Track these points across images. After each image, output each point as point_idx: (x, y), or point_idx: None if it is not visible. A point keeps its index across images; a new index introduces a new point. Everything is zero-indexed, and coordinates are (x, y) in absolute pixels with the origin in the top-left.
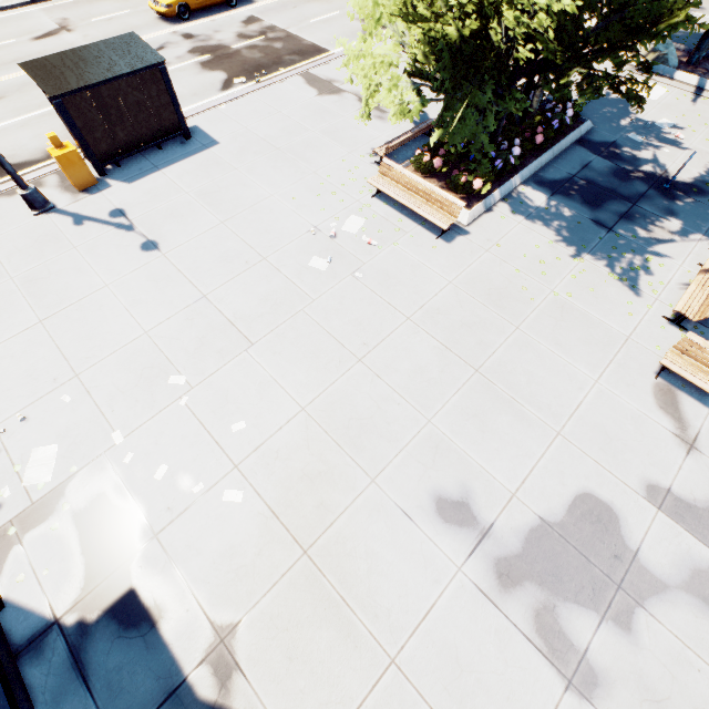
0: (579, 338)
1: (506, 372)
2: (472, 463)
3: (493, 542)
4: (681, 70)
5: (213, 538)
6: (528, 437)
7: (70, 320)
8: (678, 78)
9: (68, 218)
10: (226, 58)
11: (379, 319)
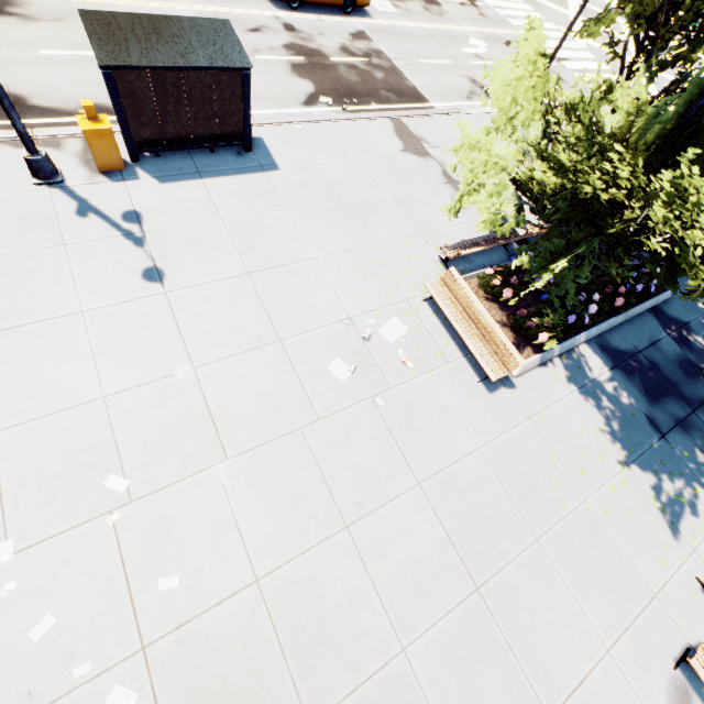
0: (602, 578)
1: (510, 603)
2: None
3: None
4: None
5: None
6: None
7: (17, 346)
8: None
9: (72, 202)
10: (321, 68)
11: (385, 473)
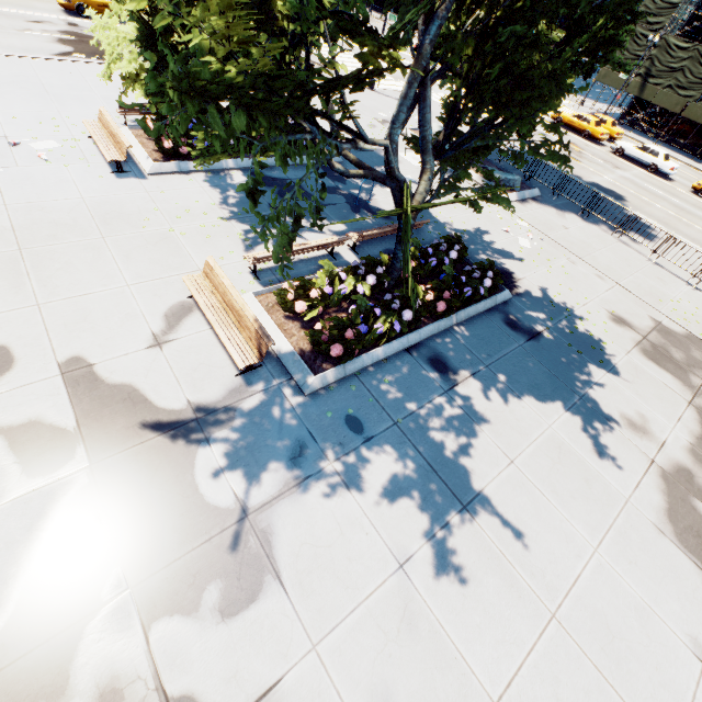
0: (153, 258)
1: (48, 258)
2: None
3: None
4: None
5: None
6: (4, 299)
7: None
8: None
9: None
10: (88, 43)
11: None
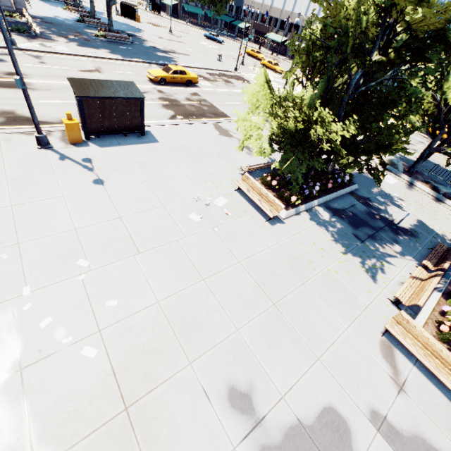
0: (339, 299)
1: (292, 310)
2: (259, 366)
3: (262, 431)
4: (404, 174)
5: (62, 382)
6: (299, 356)
7: (30, 209)
8: (403, 177)
9: (57, 155)
10: (177, 106)
11: (222, 257)
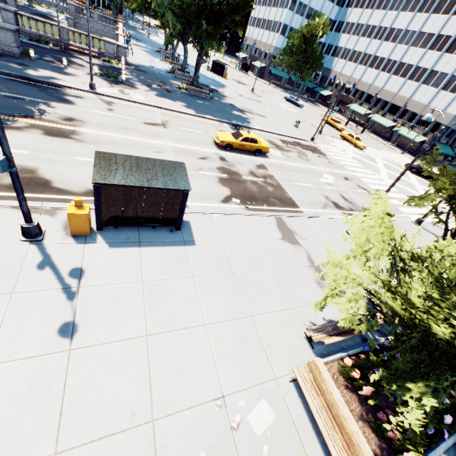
0: None
1: None
2: None
3: None
4: None
5: None
6: None
7: None
8: None
9: (39, 256)
10: (236, 181)
11: None
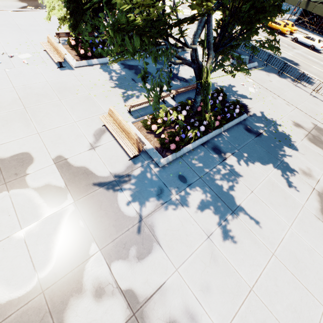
0: (84, 108)
1: (38, 111)
2: None
3: None
4: None
5: None
6: (23, 131)
7: None
8: None
9: None
10: (33, 0)
11: None
